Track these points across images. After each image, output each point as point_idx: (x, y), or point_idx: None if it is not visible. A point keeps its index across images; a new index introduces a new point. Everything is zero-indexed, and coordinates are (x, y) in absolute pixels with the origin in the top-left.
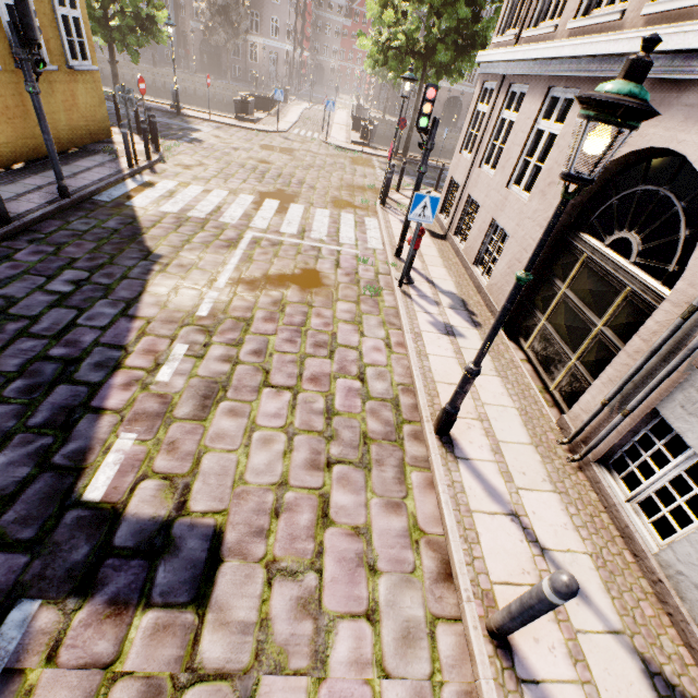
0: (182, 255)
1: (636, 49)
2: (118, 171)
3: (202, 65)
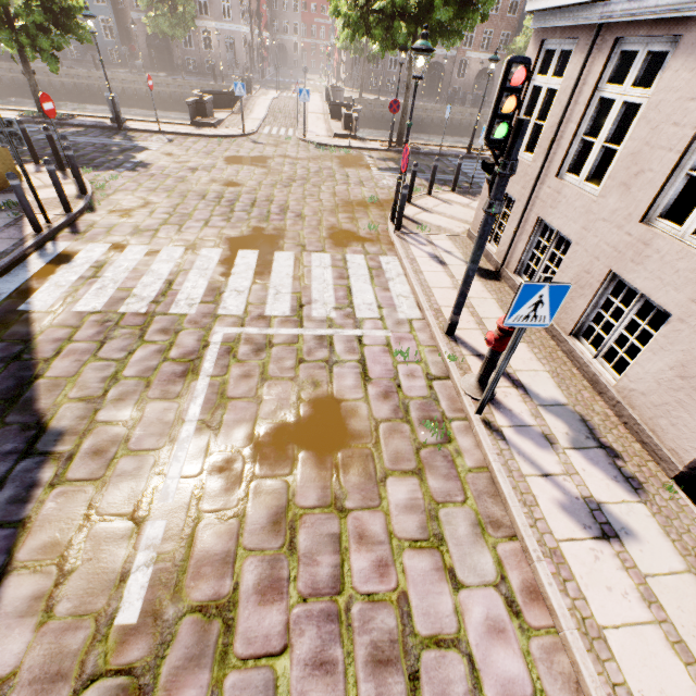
0: (101, 420)
1: None
2: (16, 243)
3: (152, 62)
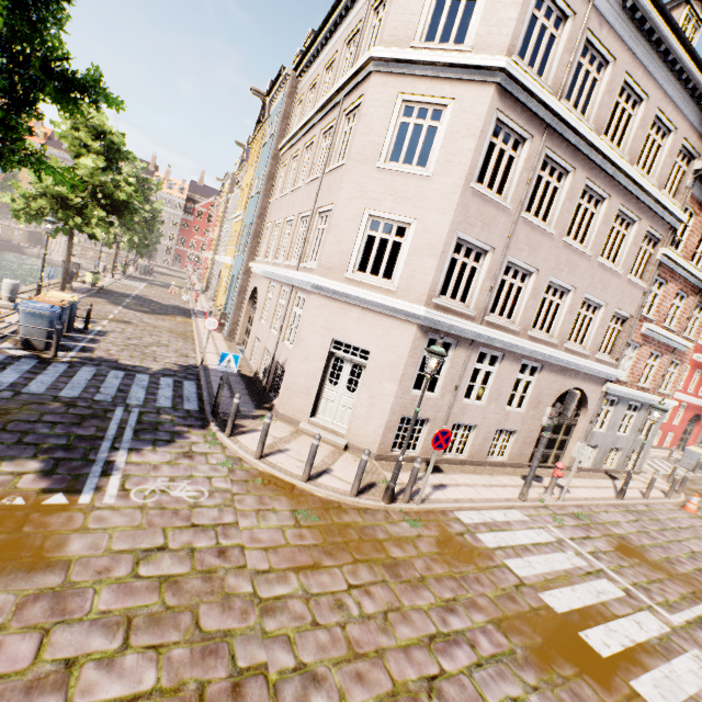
0: None
1: (577, 363)
2: None
3: None
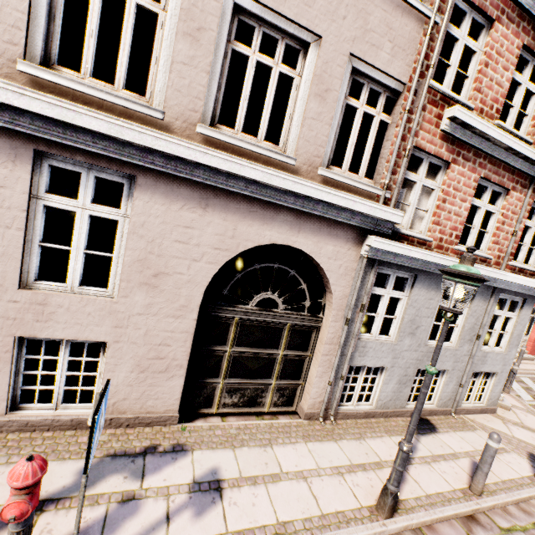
0: None
1: (239, 172)
2: None
3: None
